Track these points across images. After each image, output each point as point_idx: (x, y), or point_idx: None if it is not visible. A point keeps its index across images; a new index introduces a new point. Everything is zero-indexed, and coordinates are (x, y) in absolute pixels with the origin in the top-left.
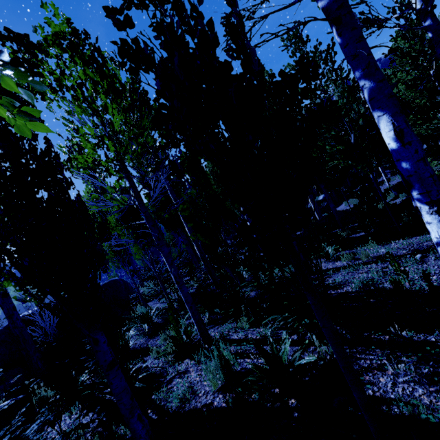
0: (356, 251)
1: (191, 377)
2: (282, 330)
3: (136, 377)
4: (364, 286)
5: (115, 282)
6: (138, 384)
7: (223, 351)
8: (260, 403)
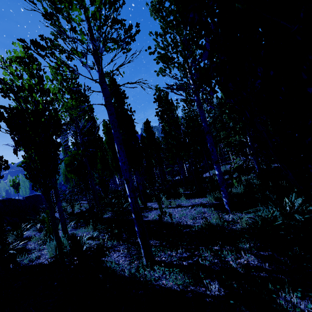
0: (175, 200)
1: (44, 251)
2: (103, 234)
3: (10, 245)
4: (157, 218)
5: (38, 196)
6: (12, 251)
7: (62, 238)
8: (56, 258)
